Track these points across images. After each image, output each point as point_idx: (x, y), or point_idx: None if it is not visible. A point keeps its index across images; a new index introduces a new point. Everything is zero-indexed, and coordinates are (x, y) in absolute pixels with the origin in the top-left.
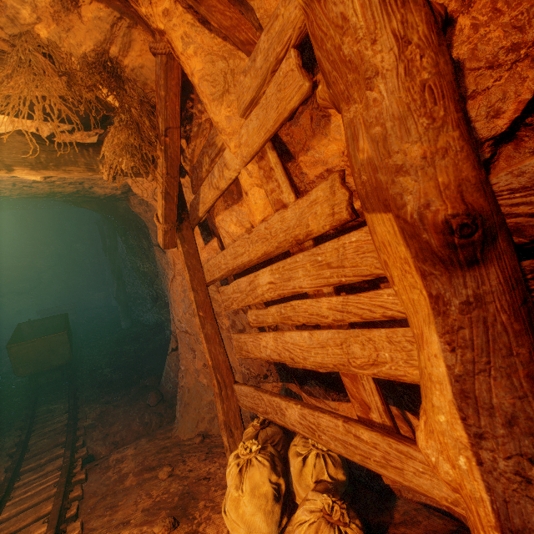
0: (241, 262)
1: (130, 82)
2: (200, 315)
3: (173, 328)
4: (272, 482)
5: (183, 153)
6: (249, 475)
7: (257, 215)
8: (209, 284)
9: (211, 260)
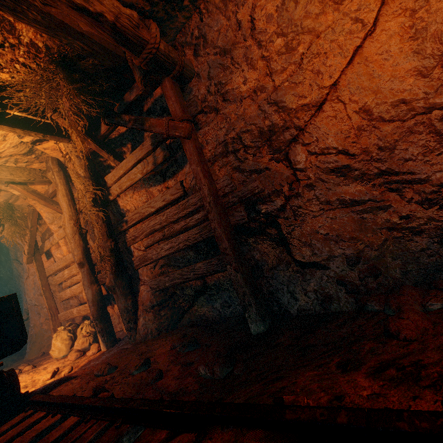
0: (60, 267)
1: (17, 210)
2: (44, 289)
3: (26, 307)
4: (69, 335)
5: (38, 229)
6: (60, 335)
7: (65, 253)
8: (48, 276)
9: (49, 267)
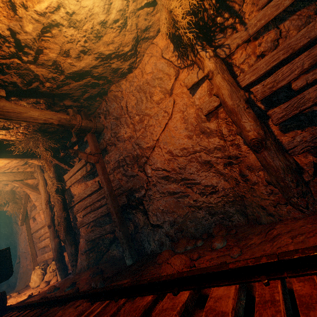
0: (39, 228)
1: (17, 194)
2: (29, 242)
3: (19, 253)
4: (41, 272)
5: (28, 204)
6: (36, 271)
7: (42, 219)
8: (33, 233)
9: (33, 227)
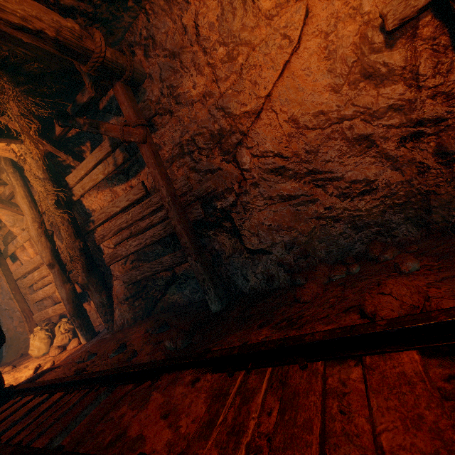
0: (28, 270)
1: None
2: (13, 293)
3: None
4: (47, 334)
5: None
6: (38, 335)
7: (32, 255)
8: (17, 280)
9: (16, 271)
